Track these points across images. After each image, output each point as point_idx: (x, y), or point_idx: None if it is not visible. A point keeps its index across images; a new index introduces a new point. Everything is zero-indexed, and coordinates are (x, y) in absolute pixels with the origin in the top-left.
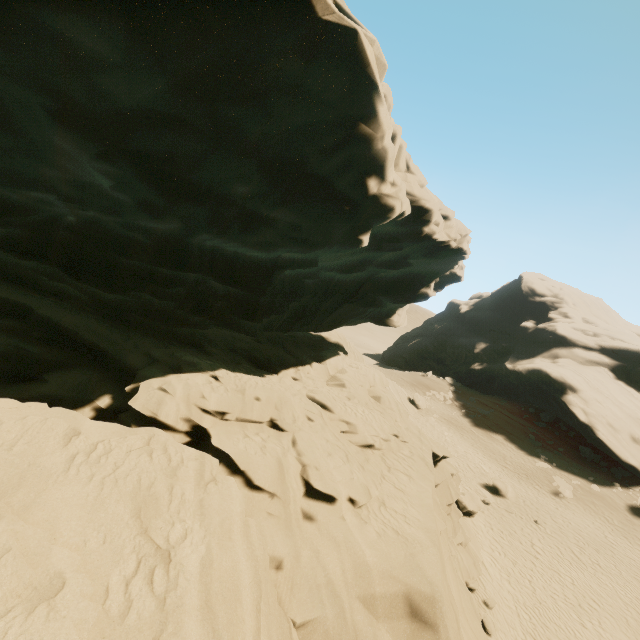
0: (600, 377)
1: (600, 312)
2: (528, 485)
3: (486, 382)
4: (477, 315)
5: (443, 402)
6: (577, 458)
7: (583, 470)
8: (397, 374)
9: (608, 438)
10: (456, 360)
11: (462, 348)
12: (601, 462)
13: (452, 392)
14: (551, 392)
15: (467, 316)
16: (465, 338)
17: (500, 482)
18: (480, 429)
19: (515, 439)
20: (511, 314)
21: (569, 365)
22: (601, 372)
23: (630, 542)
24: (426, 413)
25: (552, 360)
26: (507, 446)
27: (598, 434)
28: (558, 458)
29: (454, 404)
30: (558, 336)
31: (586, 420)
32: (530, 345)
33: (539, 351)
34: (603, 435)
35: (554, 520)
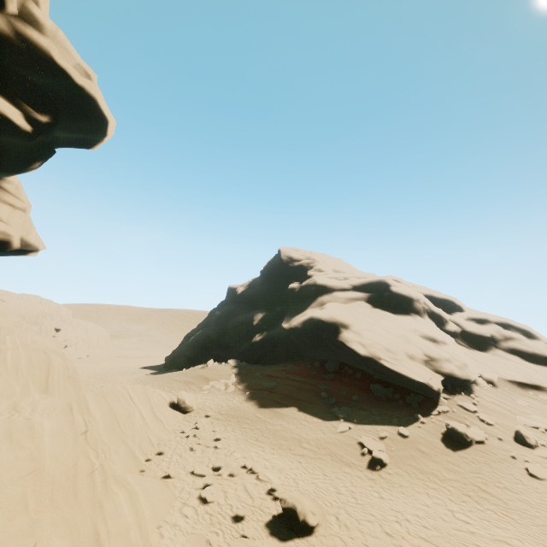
0: (361, 309)
1: (343, 265)
2: (336, 472)
3: (271, 352)
4: (252, 291)
5: (224, 391)
6: (373, 401)
7: (384, 413)
8: (170, 376)
9: (391, 364)
10: (239, 339)
11: (242, 324)
12: (395, 395)
13: (235, 375)
14: (328, 336)
15: (243, 295)
16: (243, 314)
17: (292, 503)
18: (267, 409)
19: (308, 405)
20: (279, 282)
21: (335, 306)
22: (361, 305)
23: (476, 501)
24: (196, 415)
25: (320, 308)
26: (301, 419)
27: (382, 363)
28: (356, 410)
29: (237, 389)
30: (319, 286)
31: (366, 352)
32: (300, 301)
33: (308, 303)
34: (386, 362)
35: (388, 532)
